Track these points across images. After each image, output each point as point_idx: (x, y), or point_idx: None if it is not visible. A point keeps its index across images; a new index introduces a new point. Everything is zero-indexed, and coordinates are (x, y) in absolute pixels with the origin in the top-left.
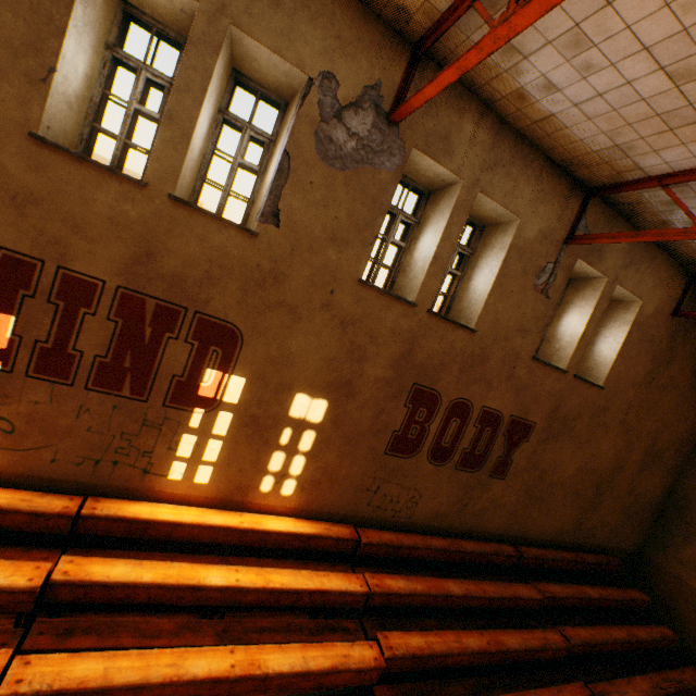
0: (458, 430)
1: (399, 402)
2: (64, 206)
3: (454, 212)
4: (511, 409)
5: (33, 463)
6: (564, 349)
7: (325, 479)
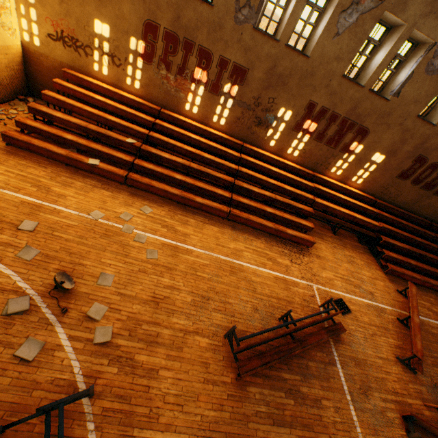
0: (428, 174)
1: (410, 160)
2: (340, 94)
3: None
4: None
5: (304, 161)
6: None
7: (371, 181)
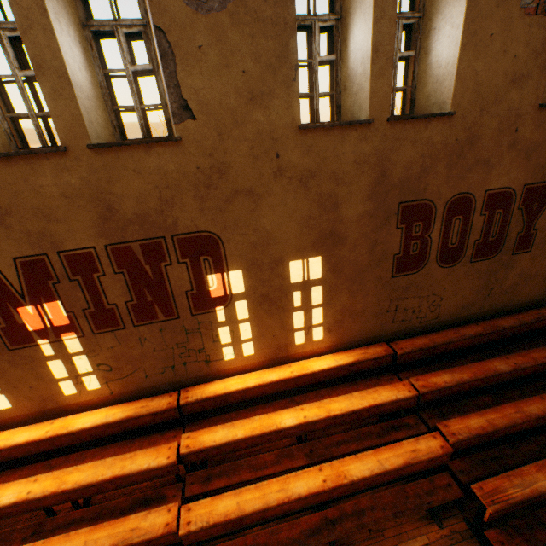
0: (463, 226)
1: (390, 228)
2: (26, 204)
3: None
4: (523, 179)
5: (136, 382)
6: None
7: (345, 317)
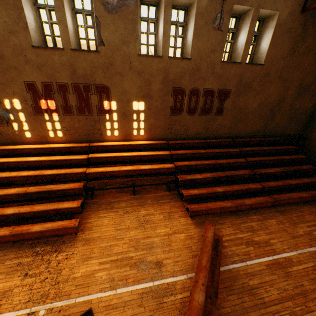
0: (196, 101)
1: (169, 96)
2: (49, 64)
3: (165, 10)
4: (217, 87)
5: (75, 137)
6: (239, 53)
7: (152, 128)
